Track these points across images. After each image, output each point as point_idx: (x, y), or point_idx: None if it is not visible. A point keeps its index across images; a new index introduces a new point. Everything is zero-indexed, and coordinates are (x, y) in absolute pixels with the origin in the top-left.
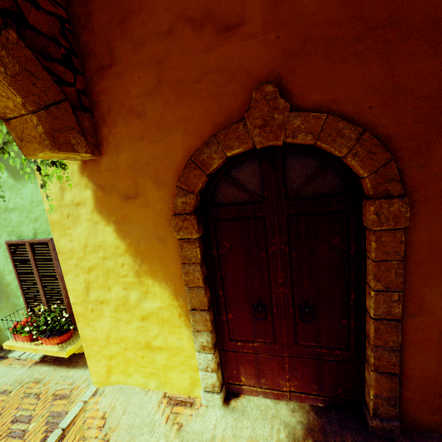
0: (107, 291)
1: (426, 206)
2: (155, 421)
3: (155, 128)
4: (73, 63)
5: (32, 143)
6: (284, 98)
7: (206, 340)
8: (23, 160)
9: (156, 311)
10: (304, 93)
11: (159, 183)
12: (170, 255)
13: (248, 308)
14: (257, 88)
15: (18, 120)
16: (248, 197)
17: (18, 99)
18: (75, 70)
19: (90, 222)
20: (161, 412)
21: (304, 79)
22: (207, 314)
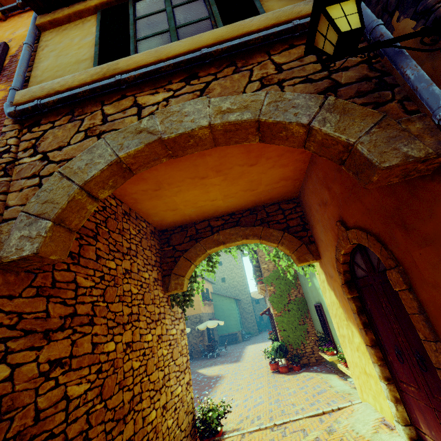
0: (343, 329)
1: (412, 272)
2: (368, 423)
3: (326, 245)
4: (306, 228)
5: (296, 262)
6: (345, 224)
7: (378, 371)
8: (298, 267)
9: (359, 345)
10: (348, 221)
11: (335, 269)
12: (350, 308)
13: (394, 352)
14: (336, 224)
15: (291, 256)
16: (364, 273)
17: (288, 251)
18: (307, 230)
19: (328, 290)
20: (374, 422)
21: (346, 215)
22: (371, 349)
